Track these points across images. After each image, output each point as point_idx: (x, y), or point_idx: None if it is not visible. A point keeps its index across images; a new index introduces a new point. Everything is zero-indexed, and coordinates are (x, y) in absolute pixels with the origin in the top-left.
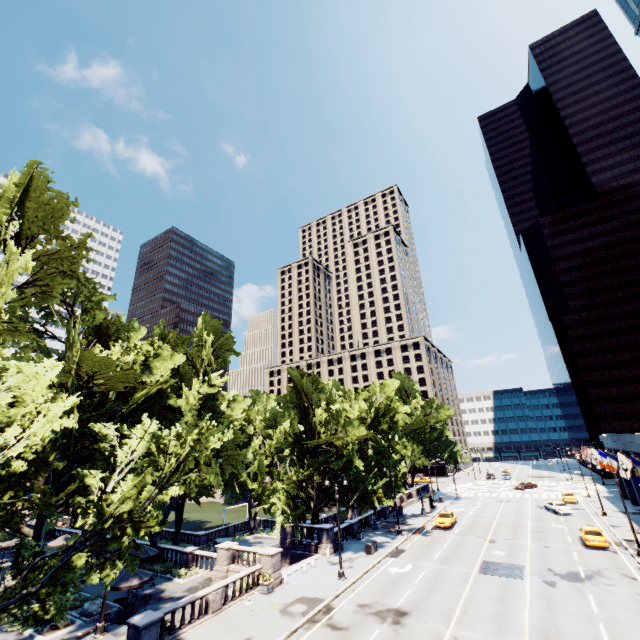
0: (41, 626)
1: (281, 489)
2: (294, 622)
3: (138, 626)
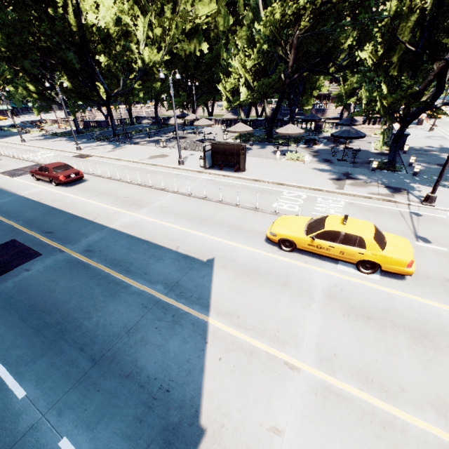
0: (306, 144)
1: (363, 87)
2: (448, 141)
3: (408, 134)
